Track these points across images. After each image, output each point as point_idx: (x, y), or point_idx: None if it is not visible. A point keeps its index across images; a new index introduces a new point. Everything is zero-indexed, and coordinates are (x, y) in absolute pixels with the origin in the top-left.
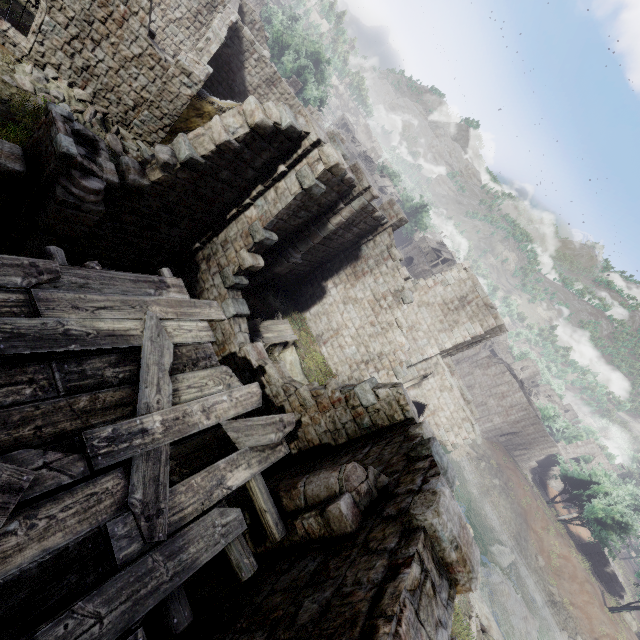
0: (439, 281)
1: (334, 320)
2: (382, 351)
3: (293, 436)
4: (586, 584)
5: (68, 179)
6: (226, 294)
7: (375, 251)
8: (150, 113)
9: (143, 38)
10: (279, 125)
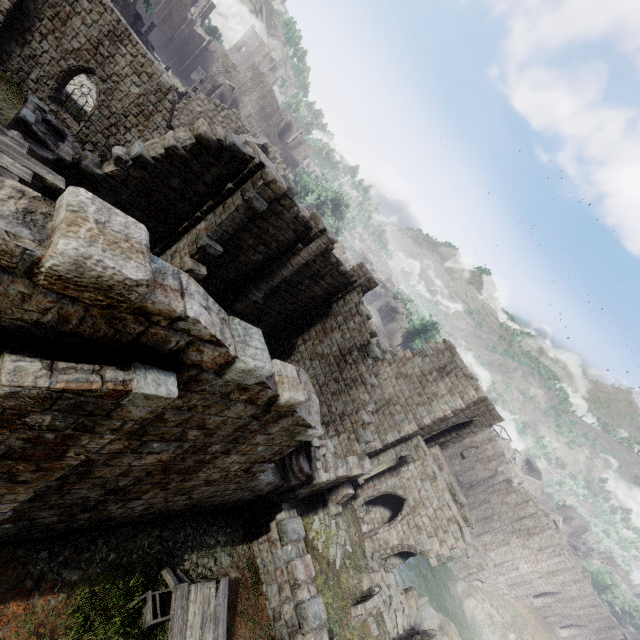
0: (417, 352)
1: None
2: (344, 410)
3: None
4: None
5: None
6: None
7: (344, 308)
8: None
9: (163, 128)
10: (222, 141)
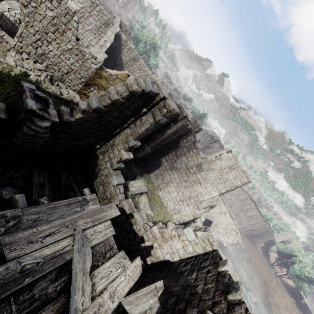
0: (218, 158)
1: (165, 178)
2: (191, 195)
3: (148, 254)
4: (293, 311)
5: (30, 122)
6: (112, 173)
7: (187, 144)
8: (75, 76)
9: (73, 41)
10: (145, 90)
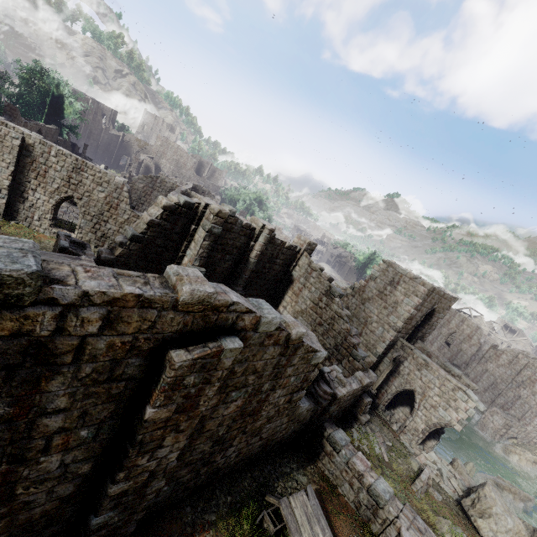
0: (368, 278)
1: None
2: (336, 343)
3: None
4: None
5: None
6: None
7: (301, 271)
8: None
9: (128, 210)
10: (178, 203)
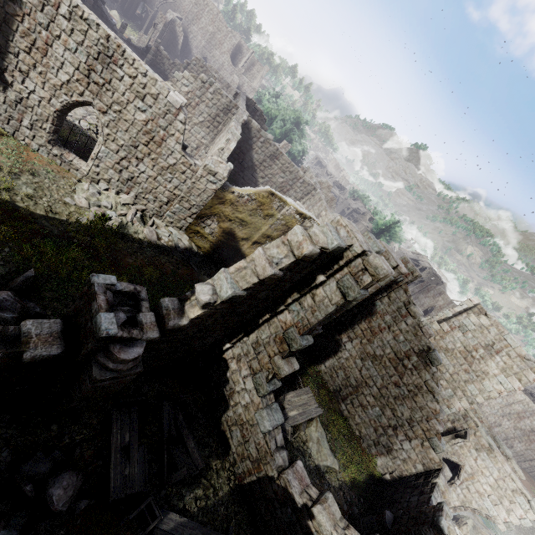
0: (456, 326)
1: (352, 376)
2: (412, 417)
3: None
4: None
5: (106, 354)
6: (259, 403)
7: (391, 307)
8: (180, 206)
9: (177, 152)
10: (326, 249)
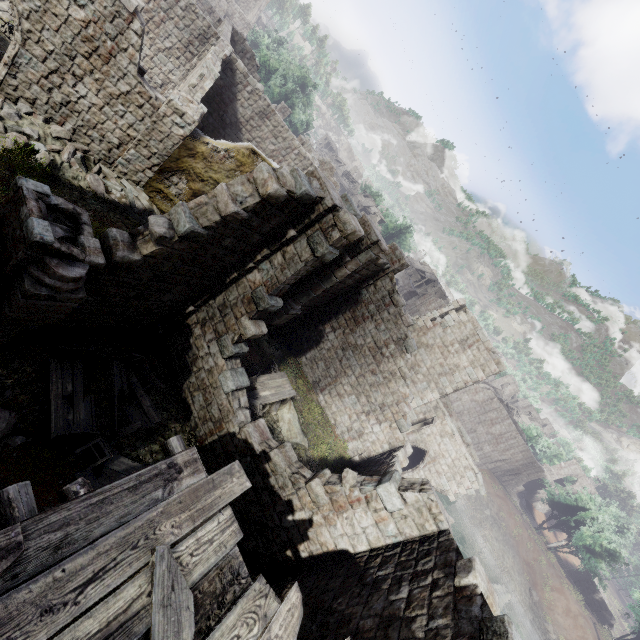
0: (438, 322)
1: (332, 366)
2: (384, 402)
3: (303, 536)
4: (579, 618)
5: (41, 268)
6: (224, 365)
7: (376, 296)
8: (137, 152)
9: (132, 75)
10: (293, 193)
